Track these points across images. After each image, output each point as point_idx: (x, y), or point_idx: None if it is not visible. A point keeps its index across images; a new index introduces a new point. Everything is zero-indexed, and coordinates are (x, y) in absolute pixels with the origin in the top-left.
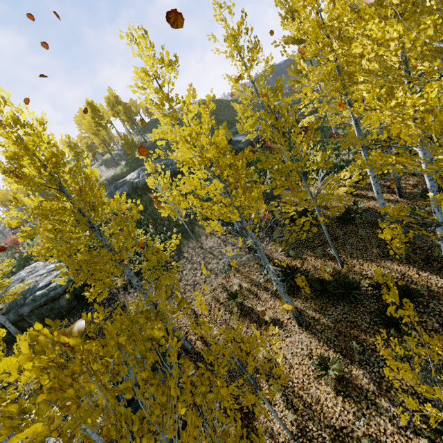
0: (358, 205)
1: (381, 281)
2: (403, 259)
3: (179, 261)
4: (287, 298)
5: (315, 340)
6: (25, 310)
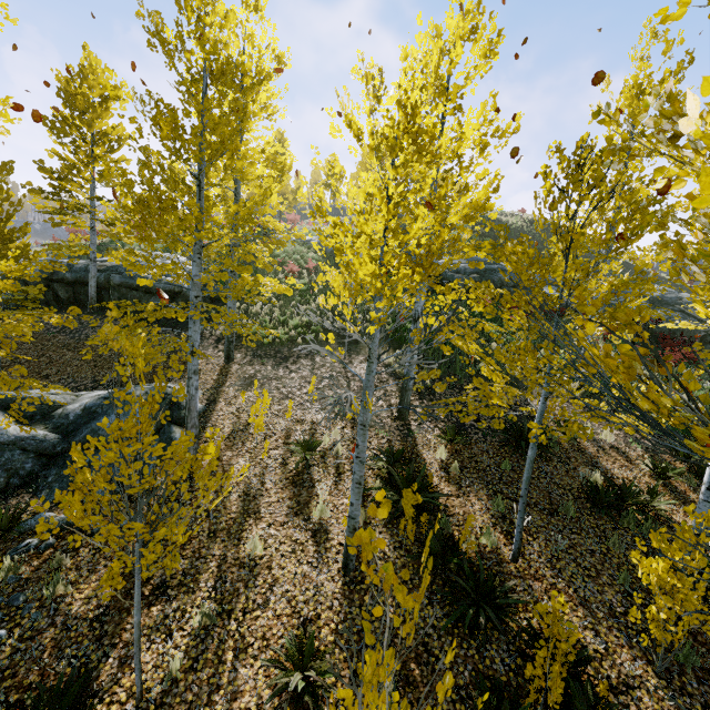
0: (657, 500)
1: (551, 632)
2: (658, 662)
3: (302, 359)
4: (356, 498)
5: (341, 611)
6: (115, 279)
